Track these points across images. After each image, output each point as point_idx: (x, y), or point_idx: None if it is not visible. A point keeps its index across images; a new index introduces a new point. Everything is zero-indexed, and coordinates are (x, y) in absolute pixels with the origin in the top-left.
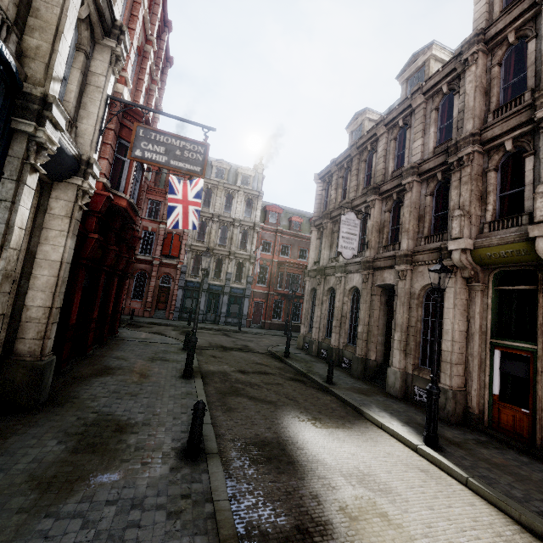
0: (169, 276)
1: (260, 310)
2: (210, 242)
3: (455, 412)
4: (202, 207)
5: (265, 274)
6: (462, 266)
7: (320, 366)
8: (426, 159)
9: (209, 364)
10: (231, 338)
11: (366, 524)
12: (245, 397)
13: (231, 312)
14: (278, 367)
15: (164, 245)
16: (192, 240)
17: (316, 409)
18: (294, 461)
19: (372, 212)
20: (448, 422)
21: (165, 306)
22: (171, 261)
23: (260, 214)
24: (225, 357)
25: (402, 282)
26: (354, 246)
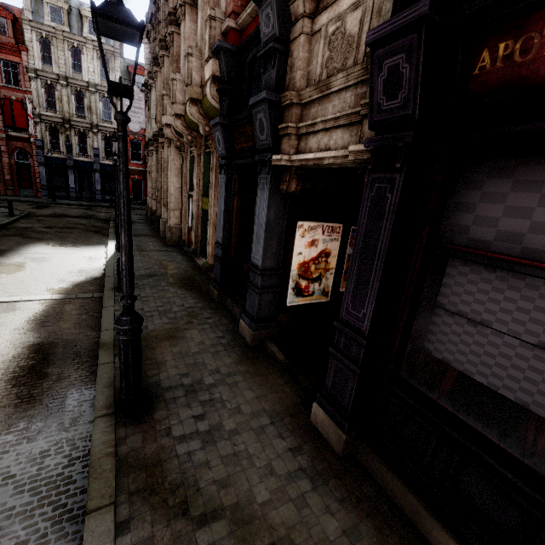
0: (24, 151)
1: (140, 187)
2: (64, 111)
3: (171, 239)
4: (42, 64)
5: (139, 150)
6: (171, 139)
7: (138, 225)
8: (166, 32)
9: (24, 224)
10: (88, 210)
11: (3, 267)
12: (21, 237)
13: (108, 190)
14: (94, 226)
15: (4, 114)
16: (40, 108)
17: (73, 241)
18: (1, 255)
19: (156, 85)
20: (166, 245)
21: (30, 185)
22: (21, 134)
23: (125, 77)
24: (50, 221)
25: (162, 153)
26: (141, 120)
